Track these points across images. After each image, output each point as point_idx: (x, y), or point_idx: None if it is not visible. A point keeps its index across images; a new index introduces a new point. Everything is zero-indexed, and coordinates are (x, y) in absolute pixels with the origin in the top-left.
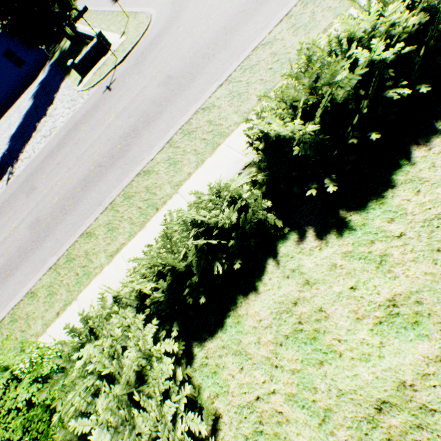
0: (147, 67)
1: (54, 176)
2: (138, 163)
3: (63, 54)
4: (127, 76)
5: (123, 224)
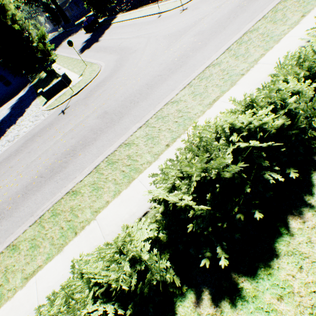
0: (92, 102)
1: (5, 177)
2: (71, 180)
3: (40, 81)
4: (78, 105)
5: (45, 243)
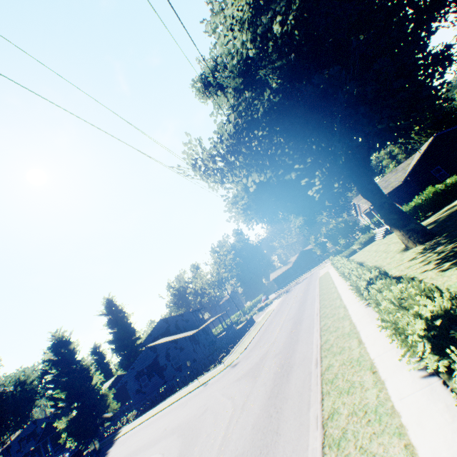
0: None
1: None
2: None
3: None
4: None
5: None
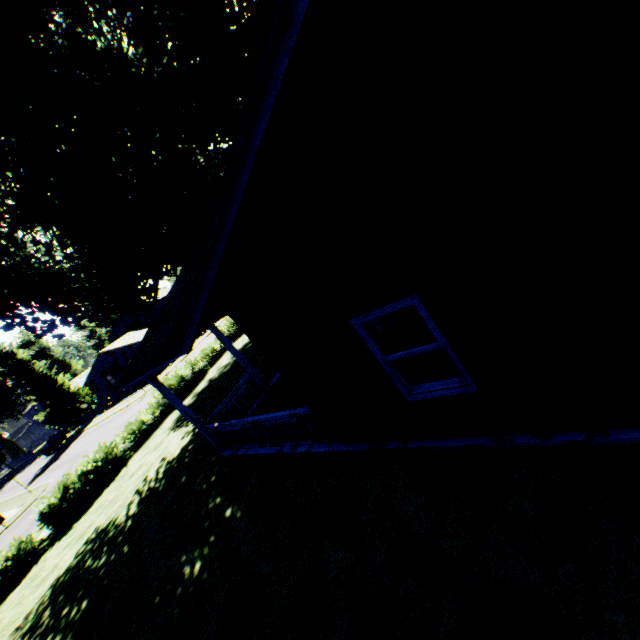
0: (27, 518)
1: None
2: None
3: None
4: (8, 533)
5: None
